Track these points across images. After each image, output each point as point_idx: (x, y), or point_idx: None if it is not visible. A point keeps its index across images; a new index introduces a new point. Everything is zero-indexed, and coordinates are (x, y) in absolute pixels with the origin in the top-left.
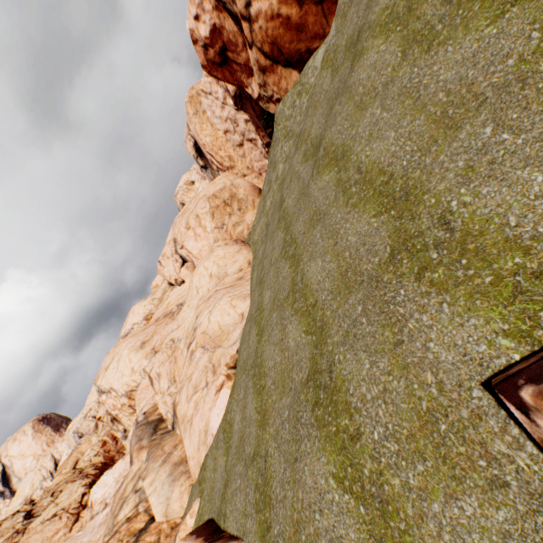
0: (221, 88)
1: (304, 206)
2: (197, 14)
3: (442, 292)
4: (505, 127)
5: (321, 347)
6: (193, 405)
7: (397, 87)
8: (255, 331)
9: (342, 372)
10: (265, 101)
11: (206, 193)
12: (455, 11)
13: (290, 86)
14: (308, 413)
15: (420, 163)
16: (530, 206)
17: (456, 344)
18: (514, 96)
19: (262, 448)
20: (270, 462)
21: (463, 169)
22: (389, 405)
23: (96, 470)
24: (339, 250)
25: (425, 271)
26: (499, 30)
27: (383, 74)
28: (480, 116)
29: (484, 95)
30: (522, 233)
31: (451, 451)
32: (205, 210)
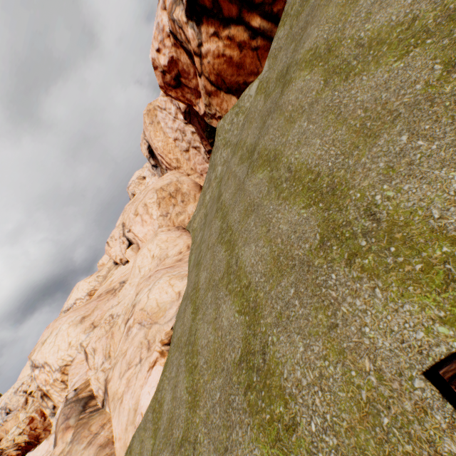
0: (174, 106)
1: (239, 199)
2: (159, 48)
3: (374, 277)
4: (419, 136)
5: (254, 327)
6: (124, 382)
7: (321, 106)
8: (191, 309)
9: (276, 354)
10: (210, 117)
11: (155, 186)
12: (367, 51)
13: (230, 107)
14: (240, 397)
15: (344, 164)
16: (451, 201)
17: (392, 330)
18: (425, 111)
19: (191, 433)
20: (198, 450)
21: (384, 169)
22: (326, 392)
23: (18, 451)
24: (272, 237)
25: (355, 257)
26: (405, 64)
27: (308, 96)
28: (396, 127)
29: (398, 111)
30: (446, 225)
31: (398, 450)
32: (153, 200)
